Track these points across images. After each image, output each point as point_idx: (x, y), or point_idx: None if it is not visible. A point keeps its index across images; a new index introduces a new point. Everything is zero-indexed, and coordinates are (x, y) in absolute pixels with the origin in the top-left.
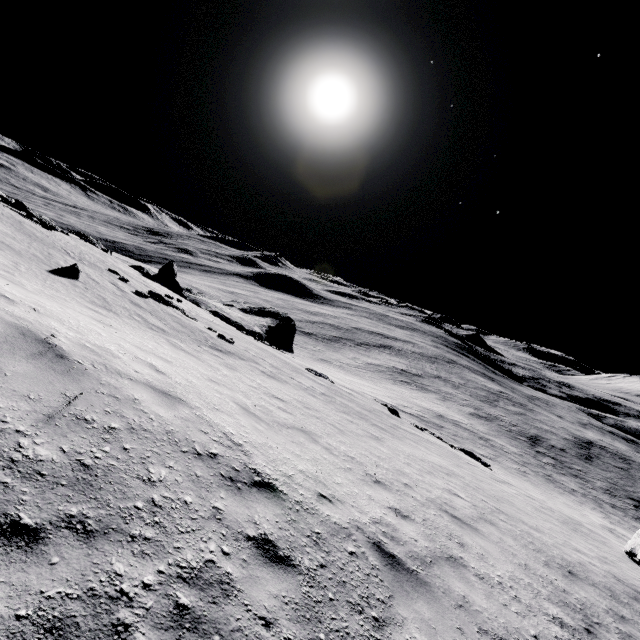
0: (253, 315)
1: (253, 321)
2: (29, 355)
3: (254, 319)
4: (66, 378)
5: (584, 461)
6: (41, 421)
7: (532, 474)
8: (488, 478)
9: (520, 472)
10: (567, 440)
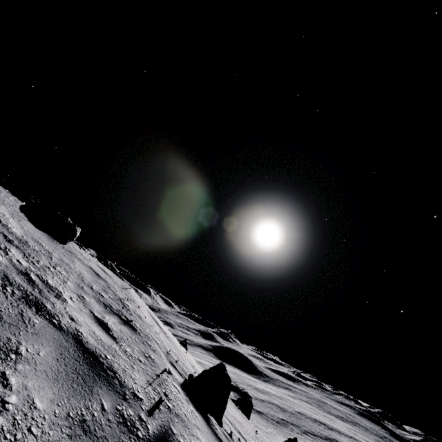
0: None
1: None
2: (234, 407)
3: None
4: (246, 420)
5: None
6: (256, 437)
7: None
8: None
9: None
10: None
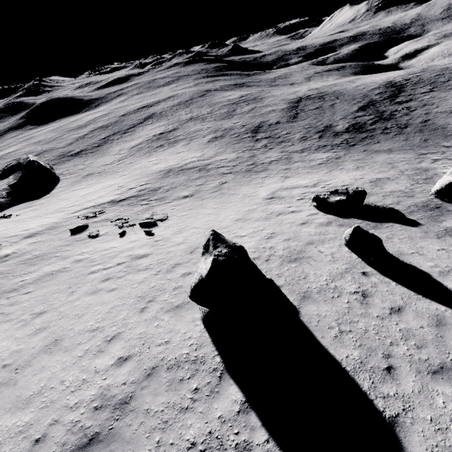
0: None
1: None
2: None
3: None
4: None
5: (291, 122)
6: None
7: (231, 179)
8: (89, 291)
9: (217, 188)
10: (283, 110)
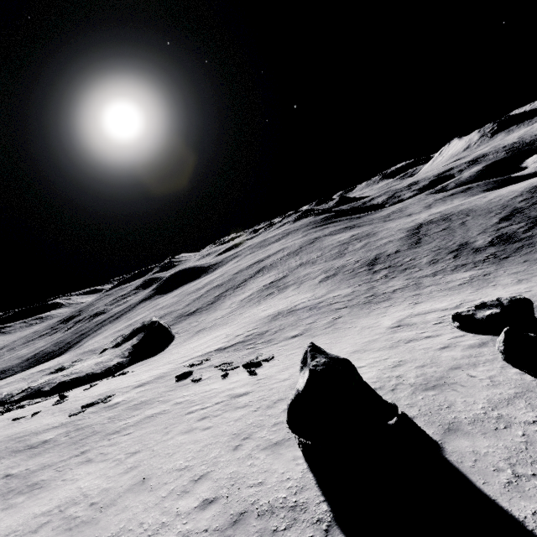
0: (124, 344)
1: (115, 354)
2: None
3: (119, 350)
4: None
5: (414, 248)
6: None
7: (346, 313)
8: (183, 430)
9: (330, 324)
10: (401, 239)
